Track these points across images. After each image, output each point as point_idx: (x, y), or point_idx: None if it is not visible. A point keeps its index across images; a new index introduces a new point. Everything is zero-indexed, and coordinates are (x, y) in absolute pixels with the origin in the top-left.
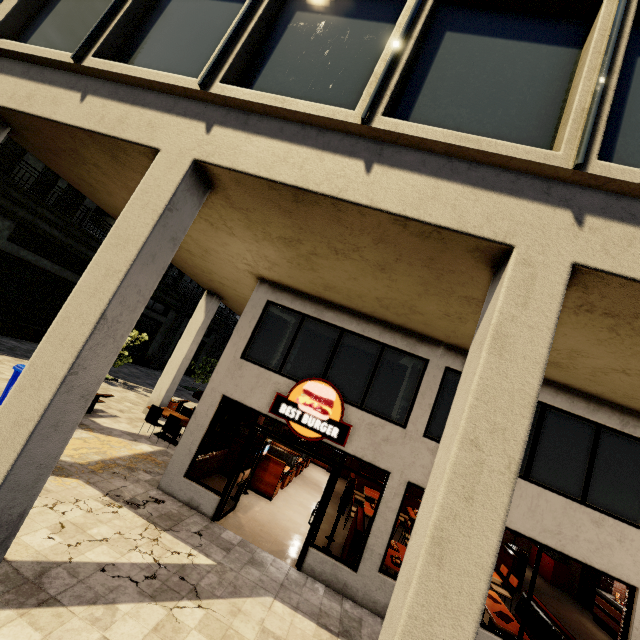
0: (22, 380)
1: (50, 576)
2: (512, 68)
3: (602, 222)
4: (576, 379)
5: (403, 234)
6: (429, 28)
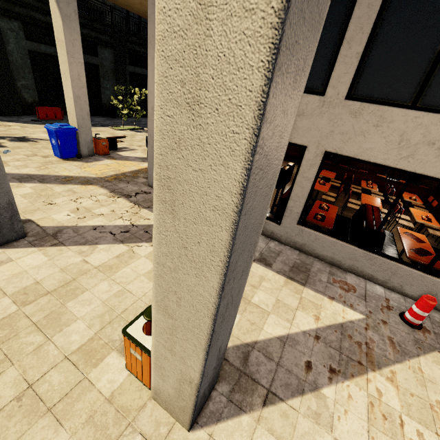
0: None
1: (62, 233)
2: None
3: None
4: None
5: None
6: None
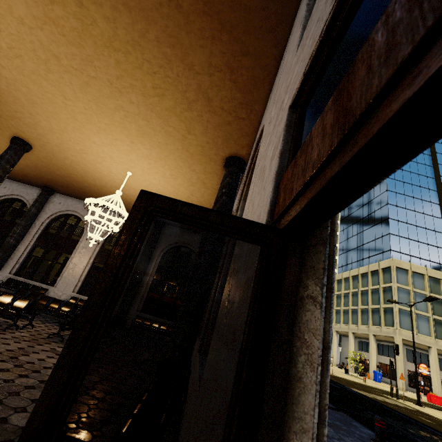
0: (436, 379)
1: None
2: None
3: None
4: None
5: None
6: None
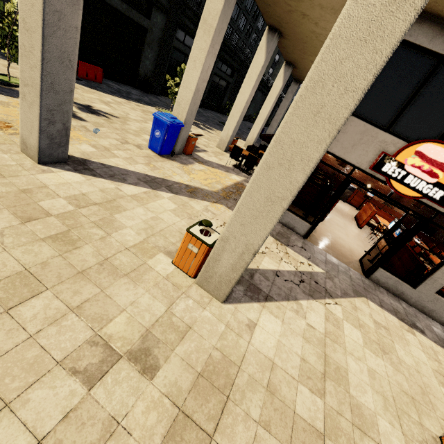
0: (268, 158)
1: (257, 279)
2: None
3: None
4: None
5: None
6: None
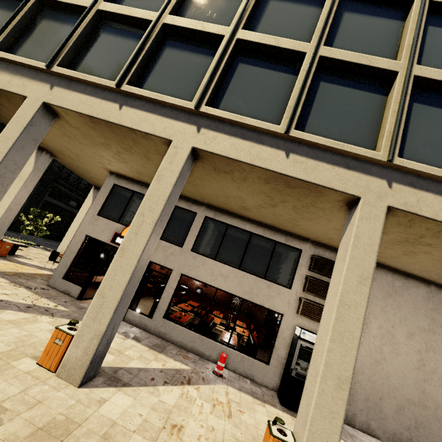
0: None
1: None
2: (190, 65)
3: (207, 131)
4: (258, 216)
5: (138, 137)
6: (159, 44)
